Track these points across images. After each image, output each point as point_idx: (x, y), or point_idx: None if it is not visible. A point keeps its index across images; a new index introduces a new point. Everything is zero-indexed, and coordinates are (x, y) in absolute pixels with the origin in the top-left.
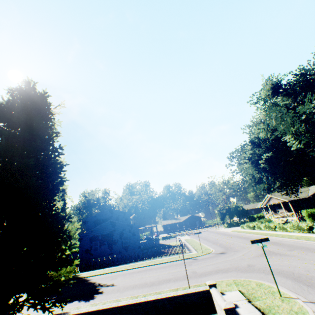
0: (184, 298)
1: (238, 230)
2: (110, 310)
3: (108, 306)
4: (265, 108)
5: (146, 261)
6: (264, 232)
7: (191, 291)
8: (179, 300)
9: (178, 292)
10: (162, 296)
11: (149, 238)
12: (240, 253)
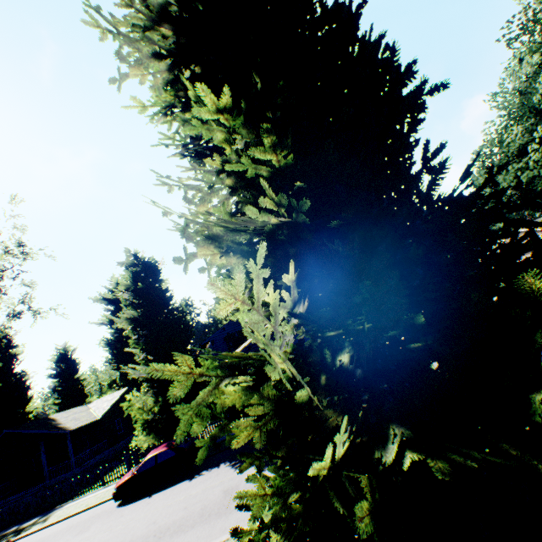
0: None
1: None
2: None
3: None
4: (536, 44)
5: None
6: None
7: None
8: None
9: None
10: None
11: None
12: None
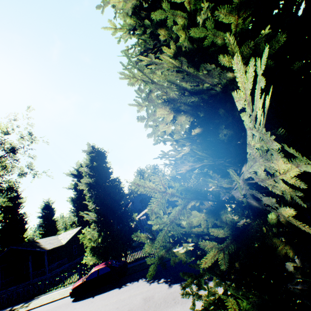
0: None
1: None
2: None
3: None
4: None
5: None
6: None
7: None
8: None
9: None
10: None
11: None
12: None
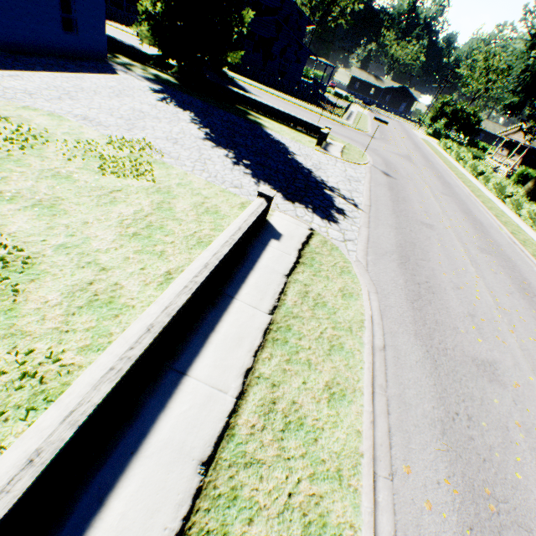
0: (307, 125)
1: (431, 143)
2: (258, 103)
3: (258, 100)
4: None
5: (297, 101)
6: (445, 157)
7: (313, 123)
8: (303, 124)
9: (305, 119)
10: (294, 115)
11: (316, 83)
12: (385, 146)
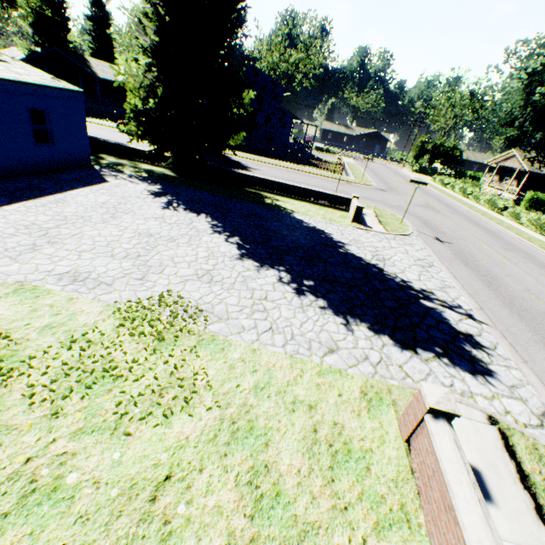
0: (330, 197)
1: (426, 180)
2: (270, 182)
3: (269, 179)
4: None
5: (293, 165)
6: (452, 194)
7: (337, 195)
8: (325, 197)
9: (327, 191)
10: (313, 189)
11: (299, 142)
12: (400, 198)
